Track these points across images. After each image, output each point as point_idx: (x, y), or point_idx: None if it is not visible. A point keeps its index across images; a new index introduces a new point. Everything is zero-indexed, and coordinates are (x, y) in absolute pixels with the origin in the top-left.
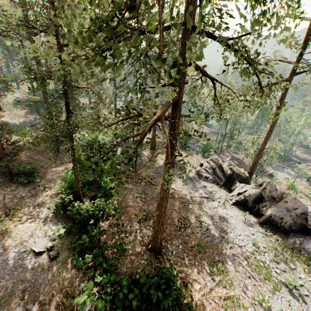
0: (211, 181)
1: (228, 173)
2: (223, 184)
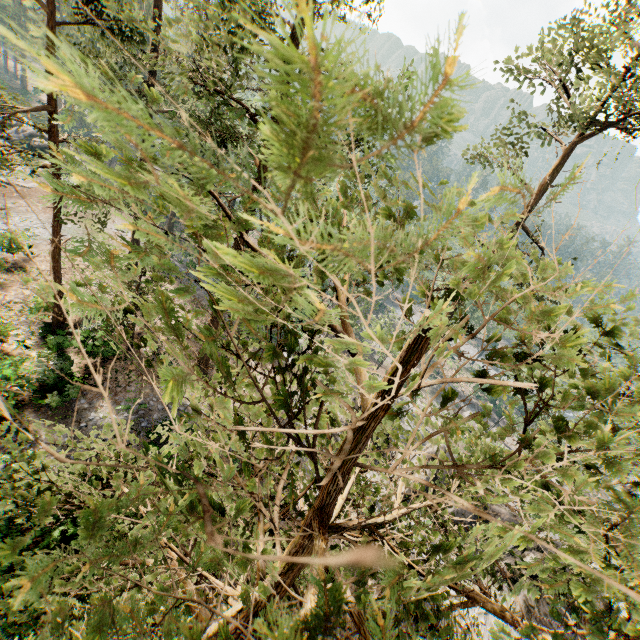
0: None
1: None
2: None
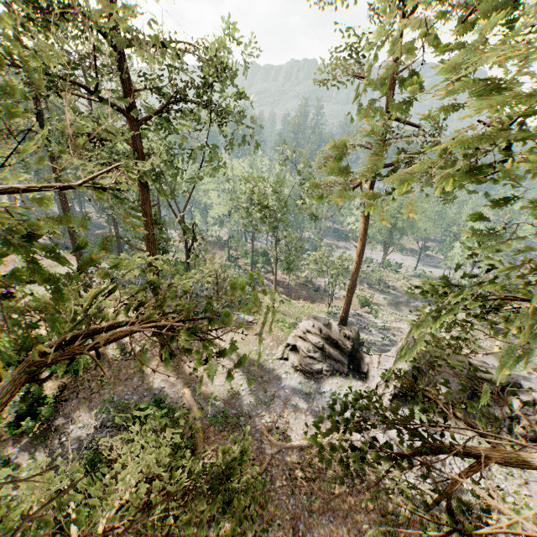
0: (329, 373)
1: (349, 347)
2: (347, 369)
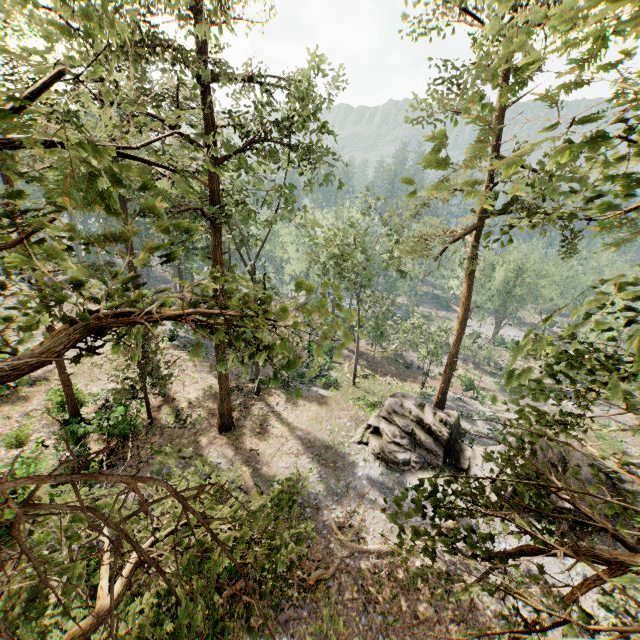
0: (418, 466)
1: (445, 435)
2: (442, 462)
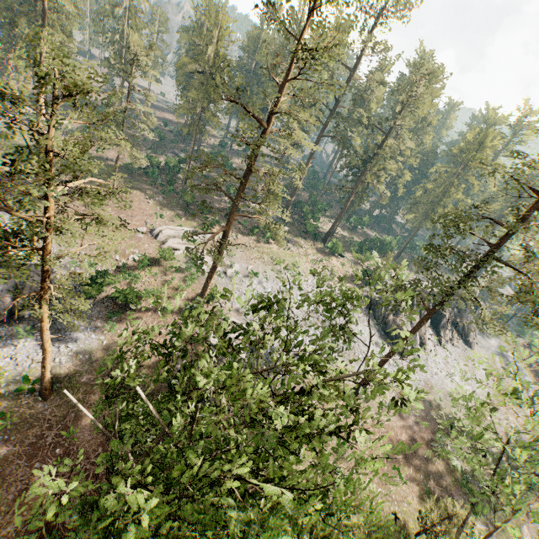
0: None
1: None
2: None
